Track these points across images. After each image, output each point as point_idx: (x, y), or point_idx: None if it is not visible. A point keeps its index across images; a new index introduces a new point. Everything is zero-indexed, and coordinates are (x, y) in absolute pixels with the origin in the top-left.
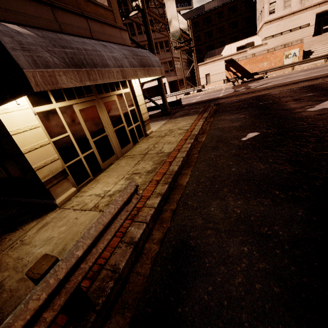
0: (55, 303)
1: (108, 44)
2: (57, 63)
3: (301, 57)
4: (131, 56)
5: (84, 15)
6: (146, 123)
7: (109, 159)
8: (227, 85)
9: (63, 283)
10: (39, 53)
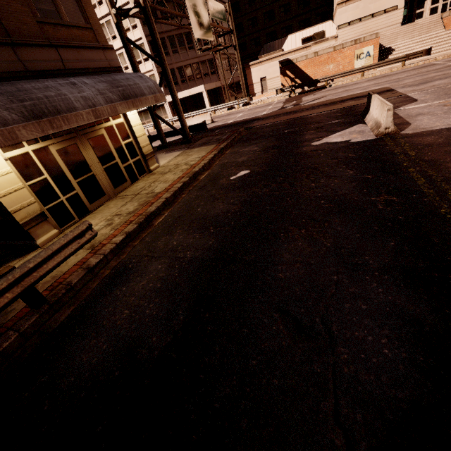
0: (14, 291)
1: (80, 80)
2: (16, 119)
3: (376, 57)
4: (109, 89)
5: (53, 44)
6: (148, 157)
7: (99, 200)
8: (281, 97)
9: (20, 281)
10: None
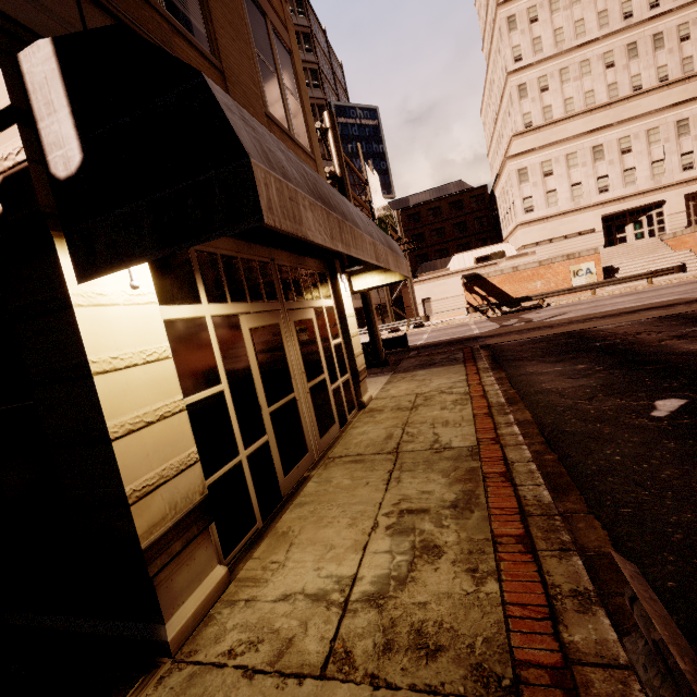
0: None
1: None
2: (298, 181)
3: (600, 275)
4: (374, 225)
5: None
6: (361, 376)
7: (298, 466)
8: (474, 317)
9: None
10: (268, 144)
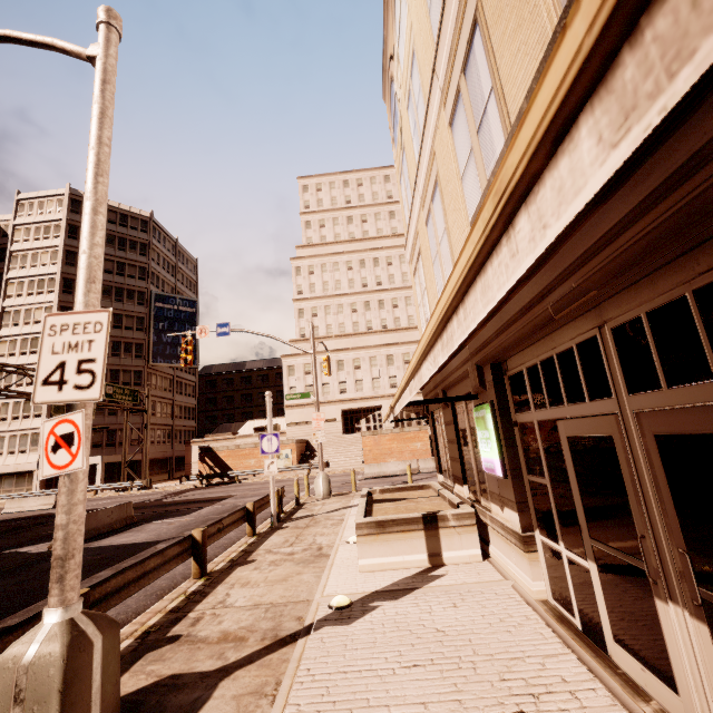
0: None
1: None
2: None
3: (295, 460)
4: None
5: None
6: None
7: None
8: (185, 486)
9: None
10: None
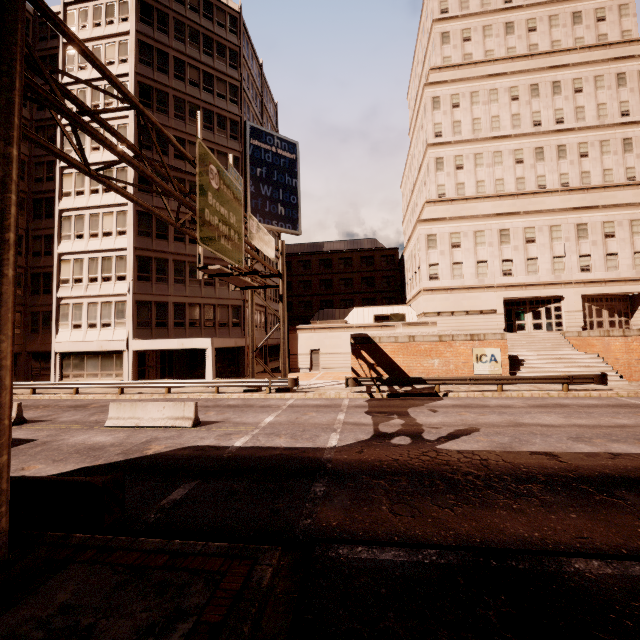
0: None
1: None
2: None
3: (506, 365)
4: None
5: None
6: None
7: None
8: (353, 392)
9: None
10: None
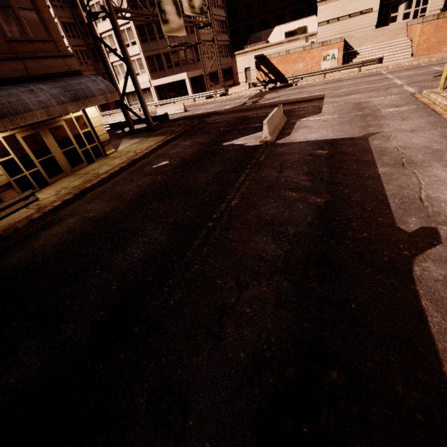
0: None
1: (38, 87)
2: None
3: (340, 60)
4: (61, 94)
5: (19, 57)
6: (105, 144)
7: (58, 176)
8: (253, 91)
9: None
10: None
